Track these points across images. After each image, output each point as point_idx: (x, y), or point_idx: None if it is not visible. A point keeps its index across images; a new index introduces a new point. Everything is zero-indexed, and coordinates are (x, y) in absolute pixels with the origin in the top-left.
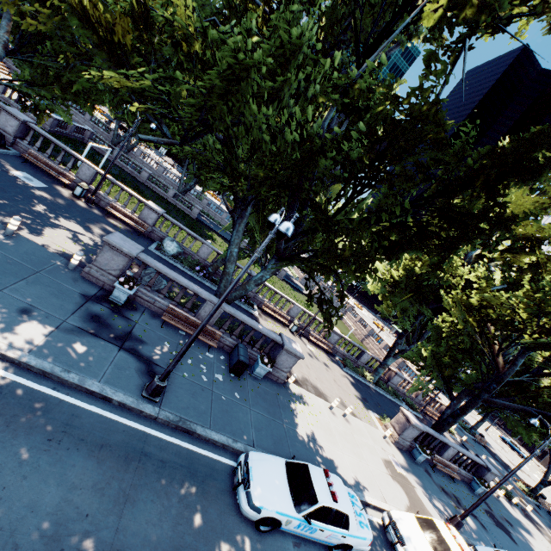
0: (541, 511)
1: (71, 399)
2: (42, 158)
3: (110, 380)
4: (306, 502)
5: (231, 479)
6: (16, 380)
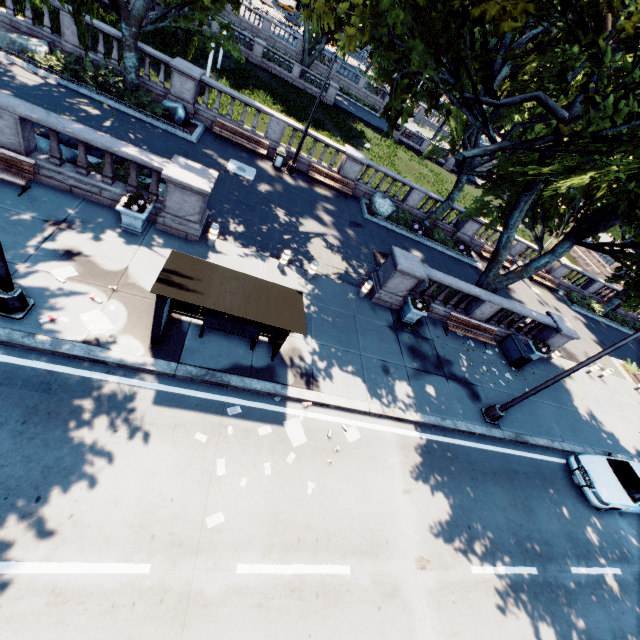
0: None
1: (457, 441)
2: (231, 127)
3: (463, 415)
4: (638, 495)
5: (563, 474)
6: (426, 437)
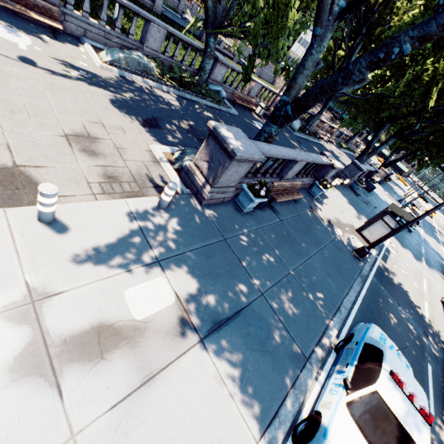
0: None
1: None
2: (240, 95)
3: None
4: (417, 223)
5: None
6: None
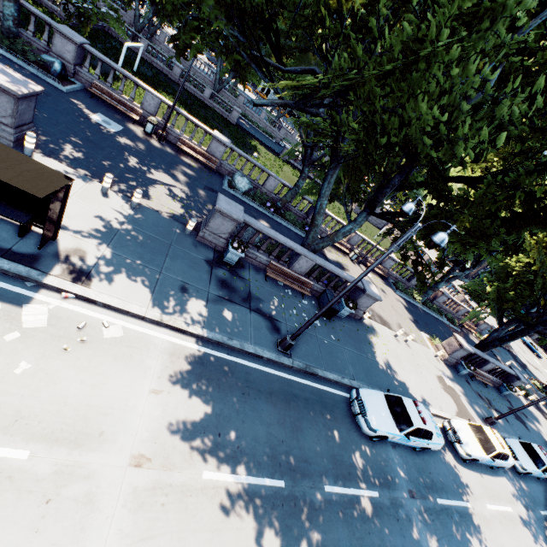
0: None
1: (240, 361)
2: (107, 91)
3: (256, 340)
4: (404, 425)
5: (346, 406)
6: (206, 351)
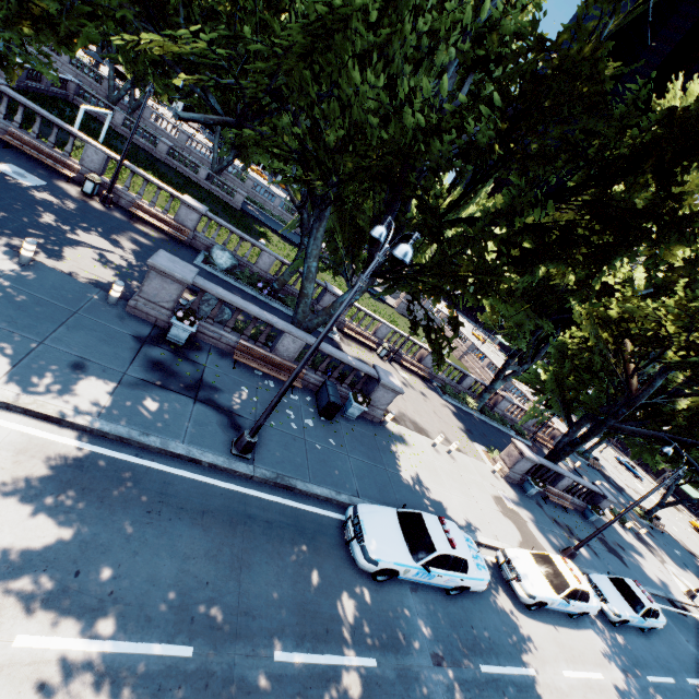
0: (654, 533)
1: (158, 466)
2: (29, 141)
3: (194, 439)
4: (423, 551)
5: (340, 532)
6: (94, 450)
